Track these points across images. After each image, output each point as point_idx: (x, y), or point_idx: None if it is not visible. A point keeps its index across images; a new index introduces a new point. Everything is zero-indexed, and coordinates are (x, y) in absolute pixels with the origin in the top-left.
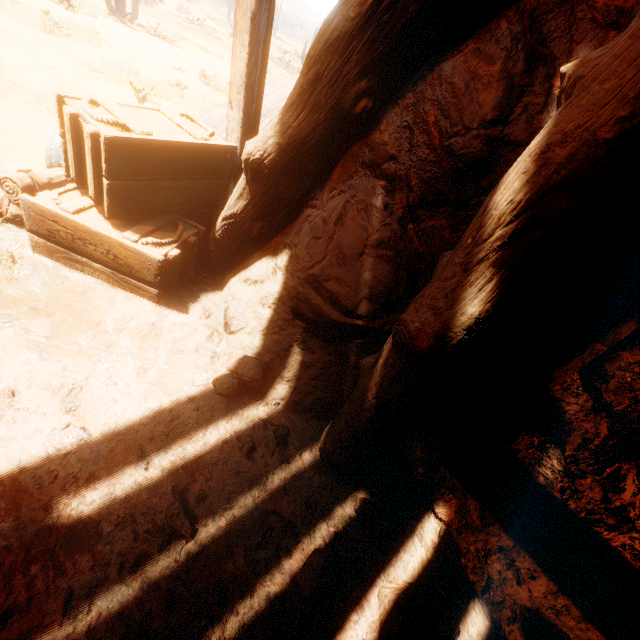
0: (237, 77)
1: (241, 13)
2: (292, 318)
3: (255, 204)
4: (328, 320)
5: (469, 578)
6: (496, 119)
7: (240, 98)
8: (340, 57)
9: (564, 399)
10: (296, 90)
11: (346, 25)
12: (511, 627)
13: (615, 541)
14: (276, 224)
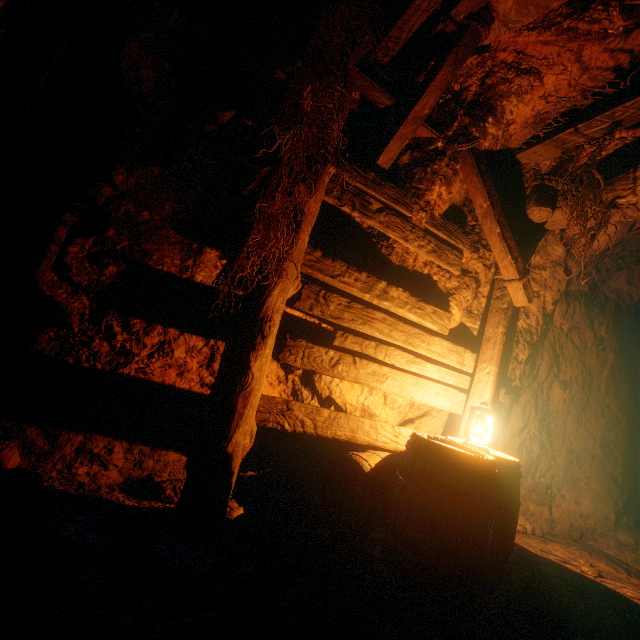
0: None
1: None
2: None
3: None
4: None
5: (60, 490)
6: None
7: None
8: None
9: (55, 294)
10: None
11: None
12: (112, 494)
13: (132, 371)
14: None
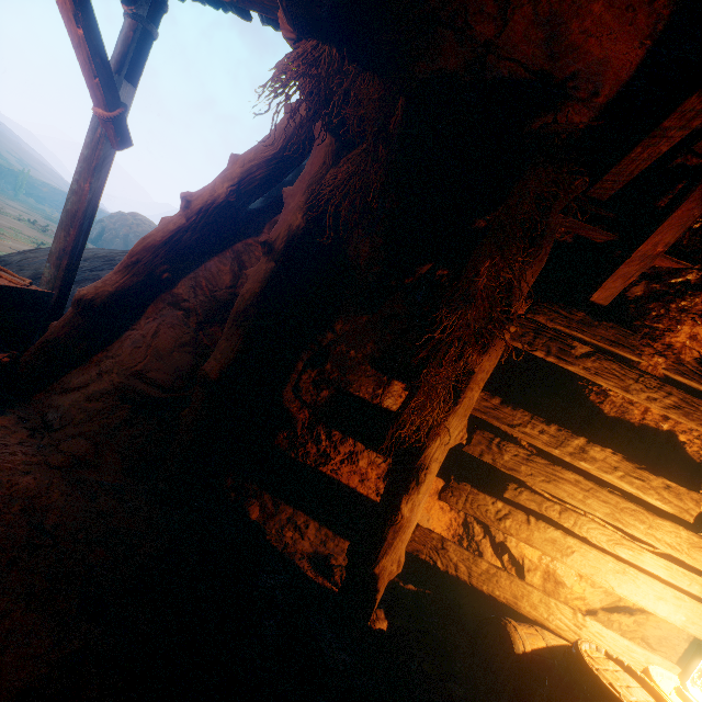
0: (59, 250)
1: (68, 217)
2: (121, 403)
3: (82, 329)
4: (152, 398)
5: (273, 545)
6: (232, 286)
7: (61, 262)
8: (153, 254)
9: (291, 407)
10: (123, 265)
11: (156, 243)
12: (302, 561)
13: (328, 471)
14: (97, 345)
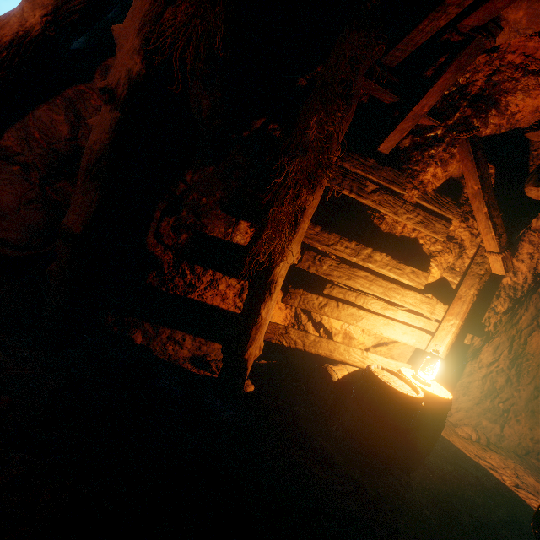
0: None
1: None
2: None
3: None
4: (8, 258)
5: (160, 358)
6: (72, 138)
7: None
8: None
9: (155, 251)
10: None
11: None
12: (185, 364)
13: (195, 297)
14: None
